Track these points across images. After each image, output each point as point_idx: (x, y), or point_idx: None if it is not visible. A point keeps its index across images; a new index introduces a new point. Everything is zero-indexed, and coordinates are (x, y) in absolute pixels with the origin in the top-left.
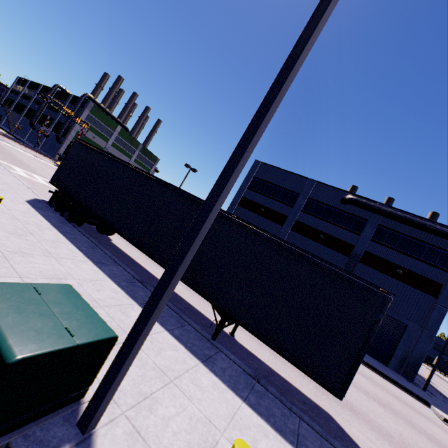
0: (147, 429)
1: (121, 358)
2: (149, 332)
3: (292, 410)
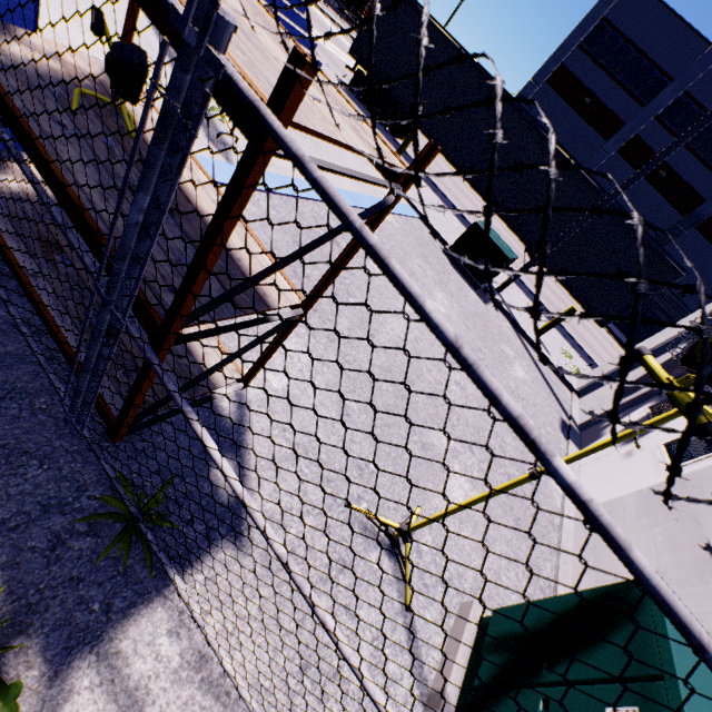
0: (512, 302)
1: (526, 268)
2: None
3: (562, 327)
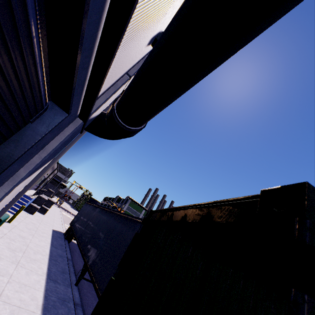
0: None
1: None
2: (6, 211)
3: None
